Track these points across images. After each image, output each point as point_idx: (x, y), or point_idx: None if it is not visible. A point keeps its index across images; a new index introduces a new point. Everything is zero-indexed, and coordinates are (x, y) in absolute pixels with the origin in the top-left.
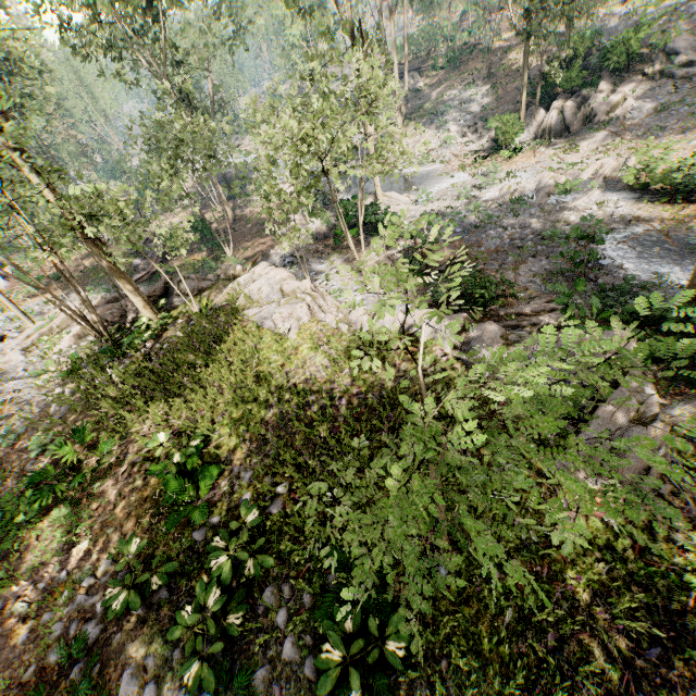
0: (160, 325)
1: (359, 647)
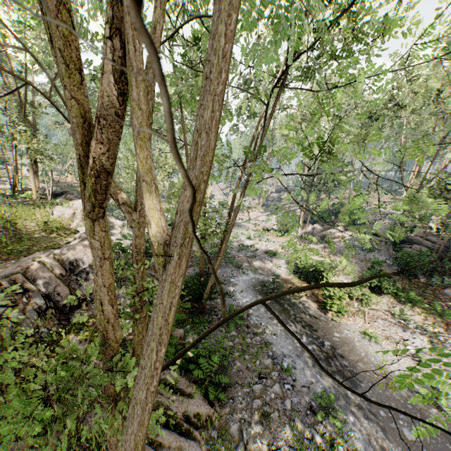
0: (36, 199)
1: None
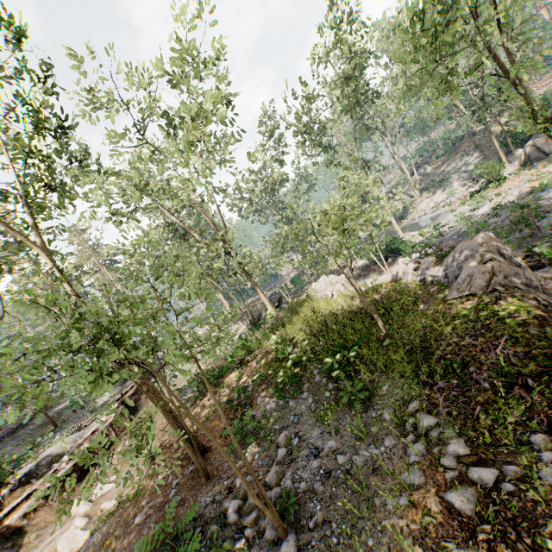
0: (276, 314)
1: (339, 359)
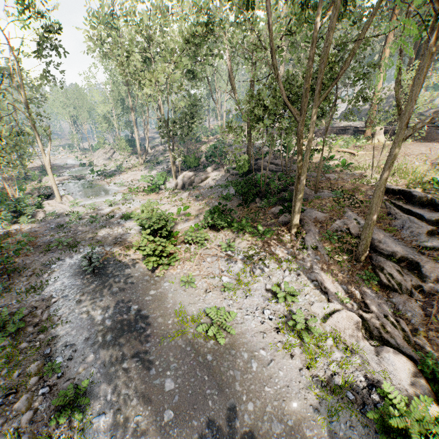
0: None
1: None
